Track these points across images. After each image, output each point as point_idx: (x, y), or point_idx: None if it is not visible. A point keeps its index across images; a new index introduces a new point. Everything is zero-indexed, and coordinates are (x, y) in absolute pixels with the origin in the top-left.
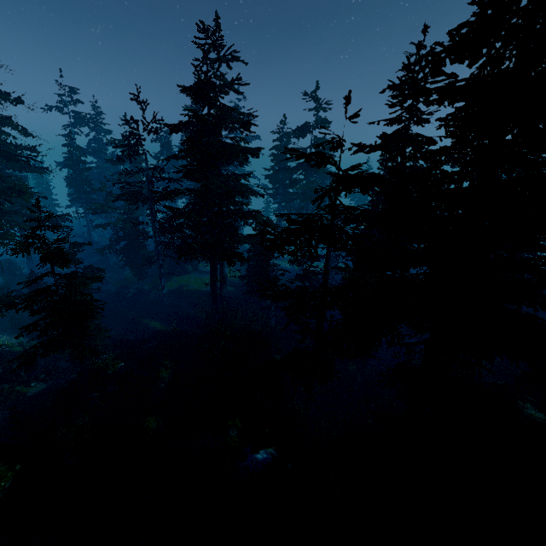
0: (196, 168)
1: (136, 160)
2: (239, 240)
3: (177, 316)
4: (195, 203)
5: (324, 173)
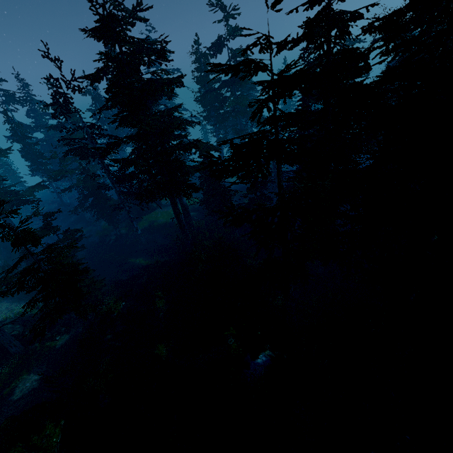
0: (128, 113)
1: (75, 121)
2: (188, 171)
3: (156, 249)
4: (139, 148)
5: (248, 84)
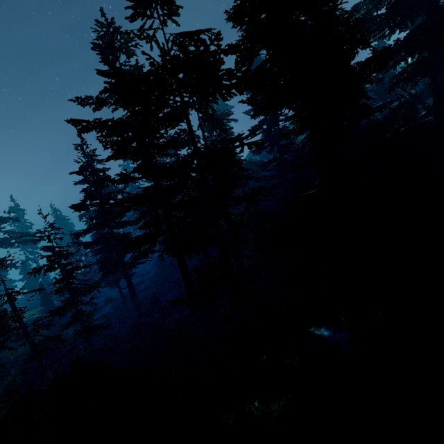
0: None
1: None
2: None
3: None
4: None
5: None
